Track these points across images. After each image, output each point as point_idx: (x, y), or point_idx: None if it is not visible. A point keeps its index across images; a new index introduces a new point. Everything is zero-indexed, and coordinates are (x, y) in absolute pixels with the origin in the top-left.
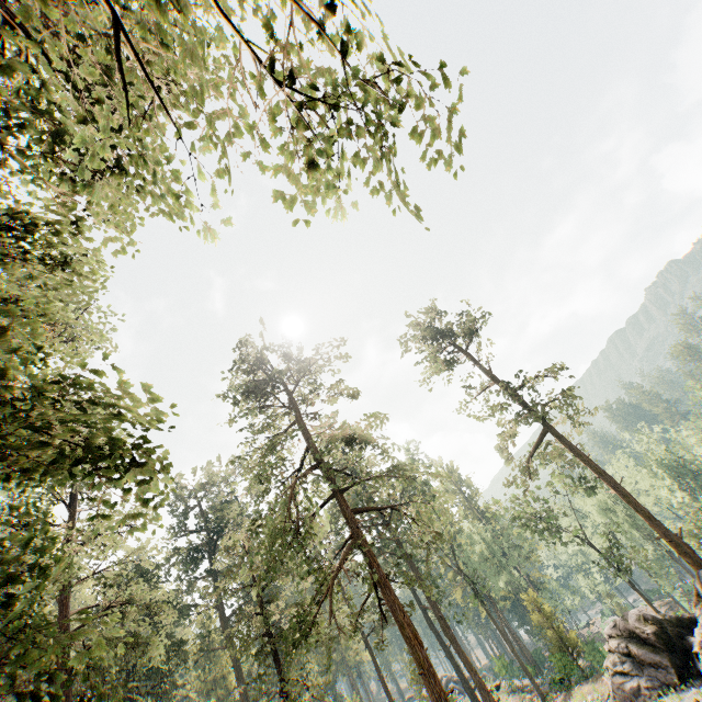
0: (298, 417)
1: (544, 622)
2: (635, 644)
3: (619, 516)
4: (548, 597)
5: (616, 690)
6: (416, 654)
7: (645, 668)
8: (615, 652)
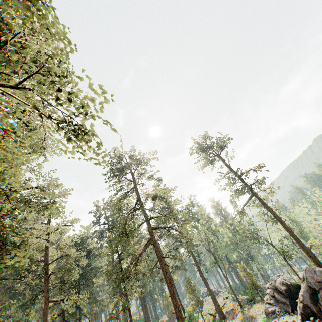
0: (135, 187)
1: (246, 276)
2: (277, 293)
3: (294, 232)
4: (257, 263)
5: (266, 310)
6: (169, 289)
7: (279, 303)
8: (269, 294)
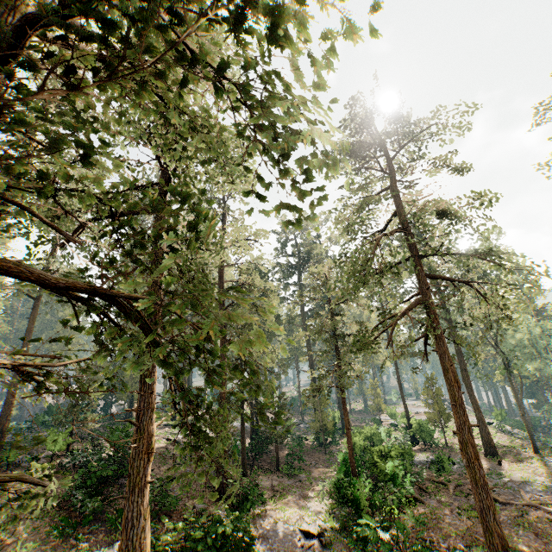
0: (393, 182)
1: None
2: None
3: None
4: None
5: None
6: (452, 391)
7: None
8: None
